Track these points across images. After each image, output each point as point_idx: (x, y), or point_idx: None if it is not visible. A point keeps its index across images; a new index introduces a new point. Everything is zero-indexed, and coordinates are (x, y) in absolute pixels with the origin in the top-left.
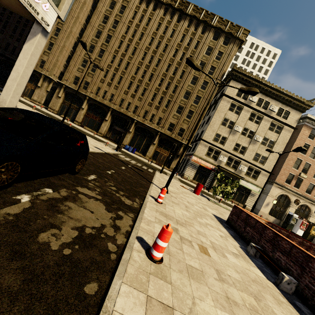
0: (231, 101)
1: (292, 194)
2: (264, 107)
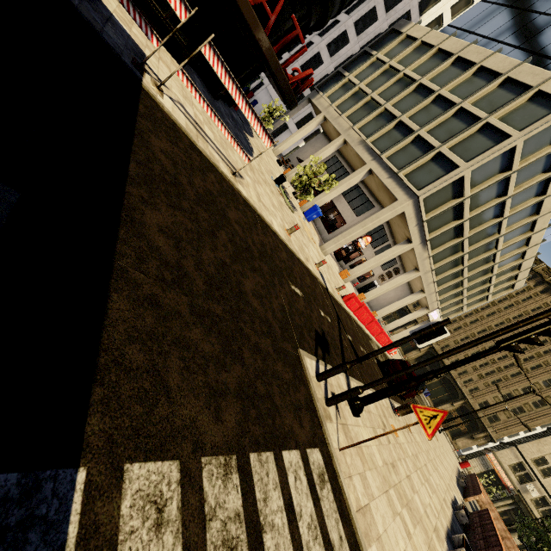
0: None
1: None
2: None
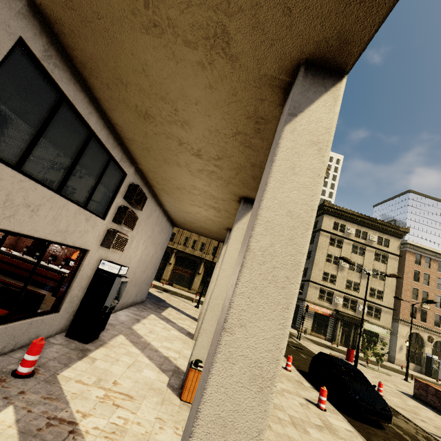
0: (329, 235)
1: (421, 331)
2: (363, 237)
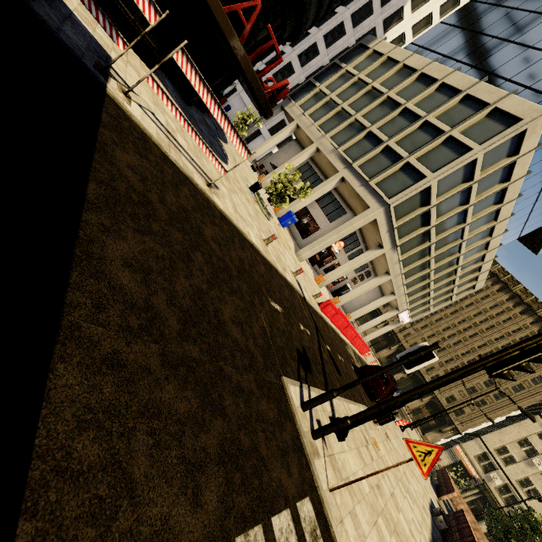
0: None
1: None
2: None
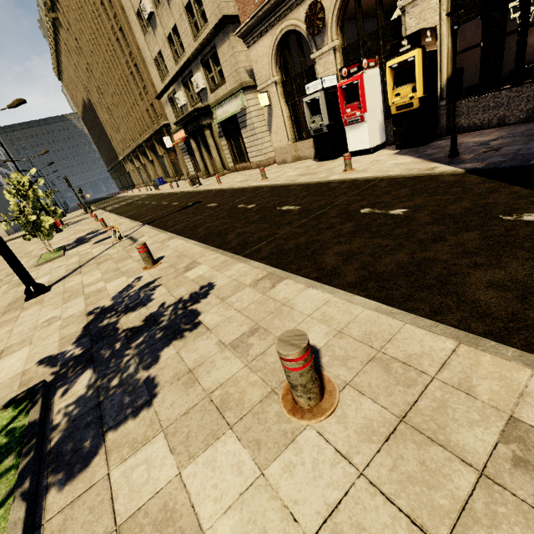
0: None
1: (293, 10)
2: None
